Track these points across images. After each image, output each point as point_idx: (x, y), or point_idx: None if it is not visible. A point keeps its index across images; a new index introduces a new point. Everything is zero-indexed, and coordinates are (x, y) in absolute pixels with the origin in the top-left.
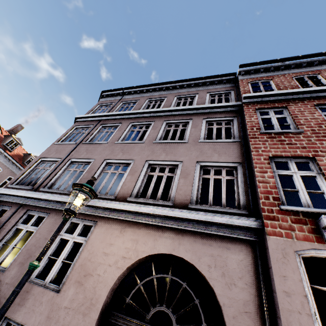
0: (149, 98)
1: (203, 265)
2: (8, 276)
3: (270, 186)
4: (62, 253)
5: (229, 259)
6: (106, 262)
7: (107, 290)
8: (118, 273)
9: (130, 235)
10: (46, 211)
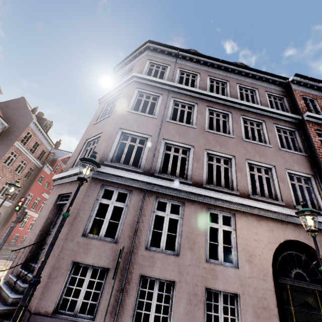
0: (210, 75)
1: None
2: (186, 259)
3: None
4: (219, 239)
5: None
6: (259, 246)
7: (270, 264)
8: (271, 253)
9: (266, 226)
10: (179, 200)
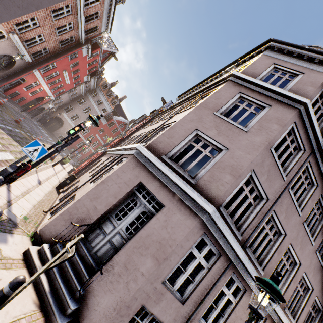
0: None
1: None
2: None
3: None
4: None
5: None
6: None
7: None
8: None
9: None
10: (245, 285)
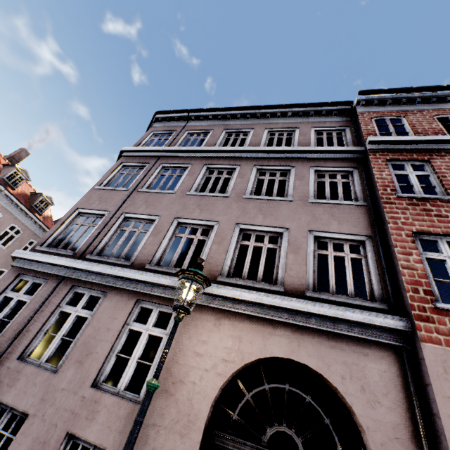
0: (227, 128)
1: (334, 375)
2: (63, 380)
3: (418, 274)
4: (135, 351)
5: (368, 368)
6: (200, 365)
7: (208, 403)
8: (220, 381)
9: (228, 330)
10: (101, 288)
